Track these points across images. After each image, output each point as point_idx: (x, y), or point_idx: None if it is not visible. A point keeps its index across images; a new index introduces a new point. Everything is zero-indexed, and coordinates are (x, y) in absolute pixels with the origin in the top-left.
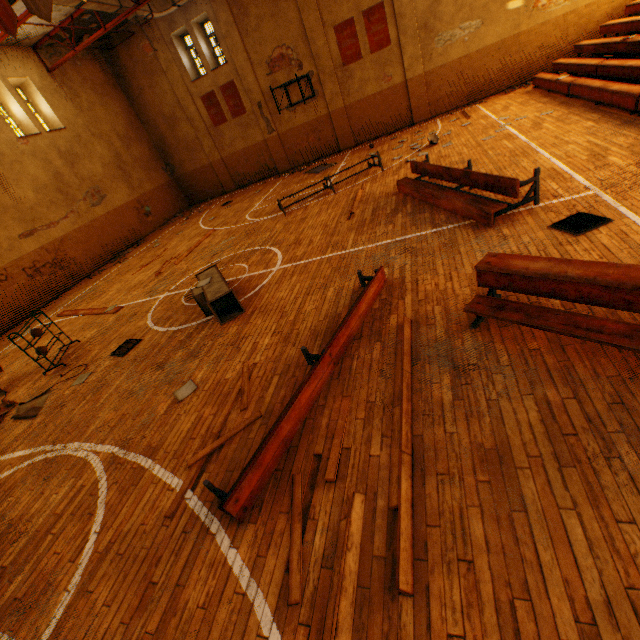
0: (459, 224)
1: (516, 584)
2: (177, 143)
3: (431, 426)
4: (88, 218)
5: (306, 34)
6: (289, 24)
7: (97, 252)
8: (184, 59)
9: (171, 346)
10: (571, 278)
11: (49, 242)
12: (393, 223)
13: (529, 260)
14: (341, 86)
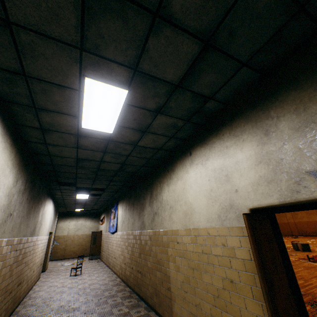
0: None
1: None
2: None
3: None
4: None
5: None
6: None
7: None
8: None
9: None
10: None
11: None
12: None
13: None
14: None
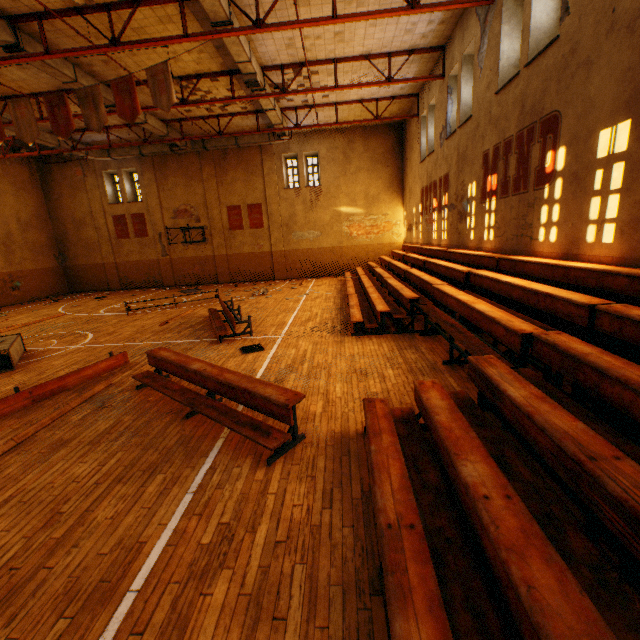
0: (208, 339)
1: (0, 487)
2: (79, 240)
3: (50, 431)
4: None
5: (207, 204)
6: (196, 194)
7: None
8: (109, 188)
9: None
10: (168, 360)
11: None
12: (180, 332)
13: (168, 351)
14: (226, 241)
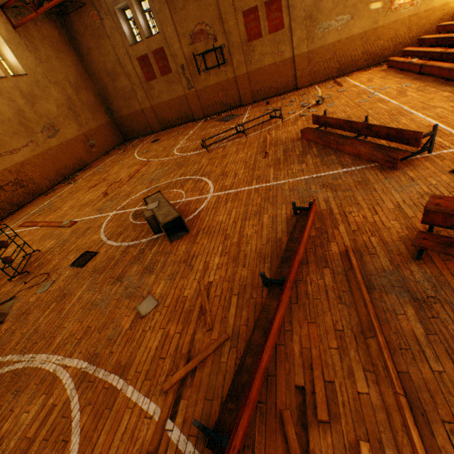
0: (366, 166)
1: None
2: (116, 92)
3: (414, 362)
4: (44, 147)
5: (221, 15)
6: (208, 7)
7: (51, 174)
8: (125, 27)
9: (126, 260)
10: None
11: (12, 165)
12: (305, 162)
13: None
14: (245, 57)
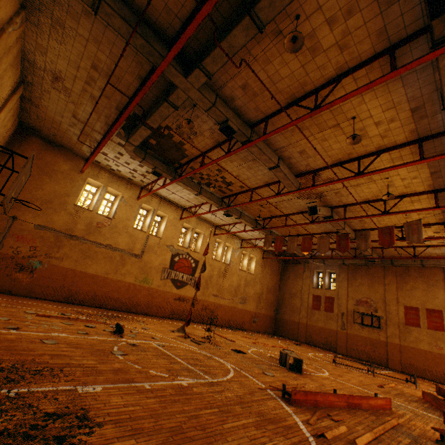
0: None
1: None
2: (288, 304)
3: (390, 439)
4: (234, 305)
5: (385, 300)
6: (376, 292)
7: (226, 319)
8: (314, 279)
9: (261, 362)
10: None
11: (217, 302)
12: (409, 402)
13: None
14: (400, 332)
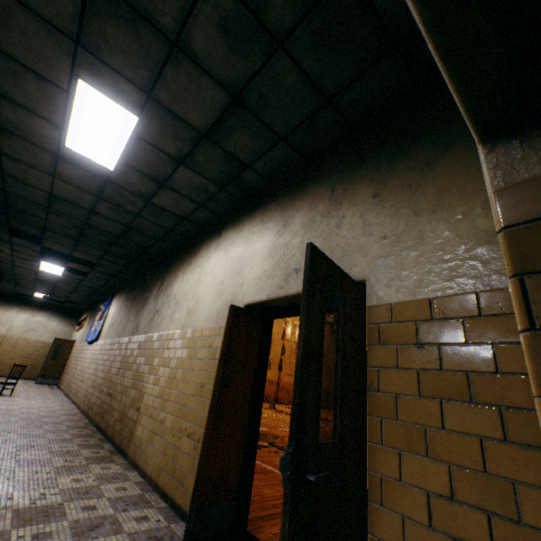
0: None
1: None
2: None
3: None
4: None
5: None
6: None
7: None
8: None
9: None
10: None
11: (292, 382)
12: None
13: None
14: None
